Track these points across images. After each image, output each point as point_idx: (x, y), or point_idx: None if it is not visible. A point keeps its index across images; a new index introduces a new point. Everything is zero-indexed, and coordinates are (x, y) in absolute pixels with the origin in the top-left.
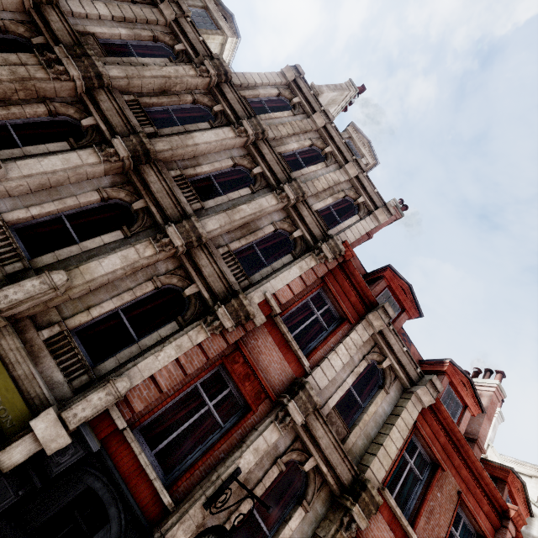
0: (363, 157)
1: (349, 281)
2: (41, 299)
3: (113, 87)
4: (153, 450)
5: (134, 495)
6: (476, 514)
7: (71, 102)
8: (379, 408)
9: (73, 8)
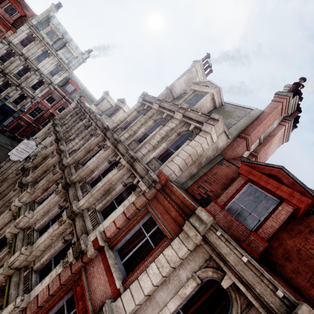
0: (207, 94)
1: (171, 198)
2: (21, 259)
3: (71, 164)
4: None
5: None
6: None
7: (61, 177)
8: None
9: (70, 147)
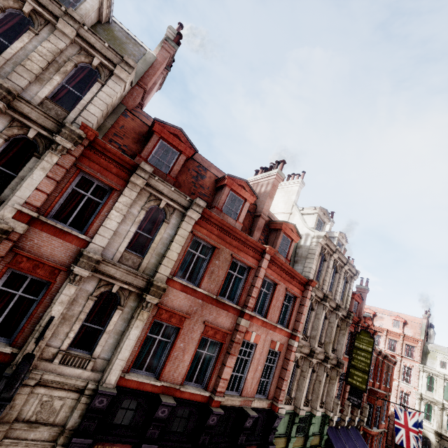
0: None
1: (105, 156)
2: None
3: None
4: None
5: None
6: (243, 260)
7: None
8: (164, 234)
9: None
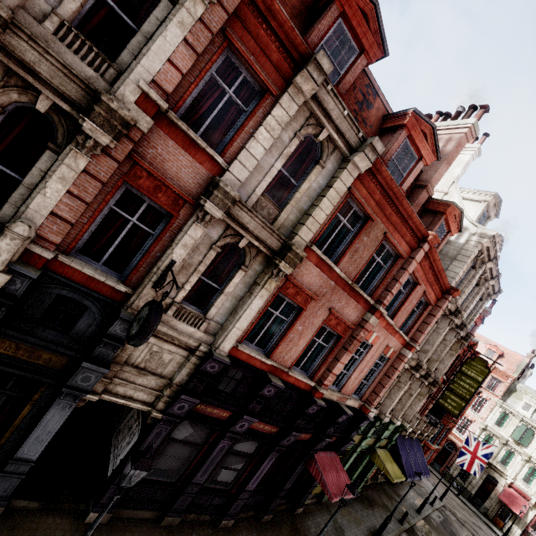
0: None
1: (267, 26)
2: None
3: None
4: (99, 263)
5: (98, 291)
6: (396, 245)
7: None
8: (313, 183)
9: None
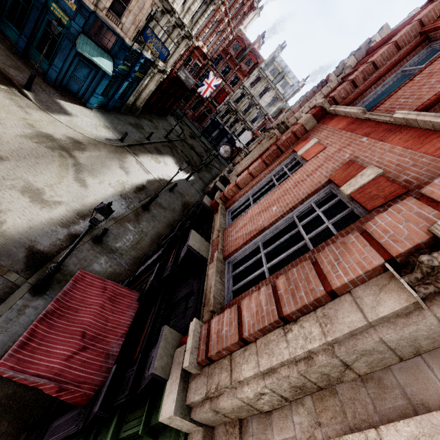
0: None
1: None
2: None
3: None
4: None
5: None
6: None
7: None
8: None
9: None
